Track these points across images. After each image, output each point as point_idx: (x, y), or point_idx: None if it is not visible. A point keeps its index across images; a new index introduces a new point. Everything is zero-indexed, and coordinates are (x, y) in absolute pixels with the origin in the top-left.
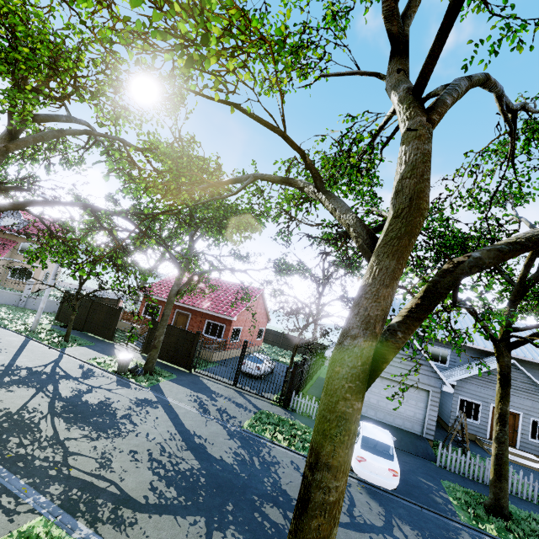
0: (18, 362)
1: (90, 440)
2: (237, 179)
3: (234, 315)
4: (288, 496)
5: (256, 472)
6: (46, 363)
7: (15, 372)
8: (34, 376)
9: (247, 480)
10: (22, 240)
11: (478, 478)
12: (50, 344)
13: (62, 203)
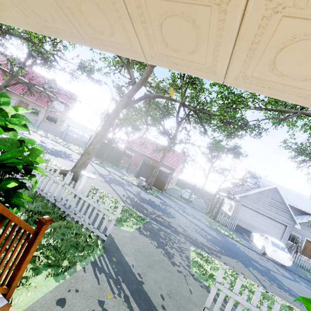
0: (99, 171)
1: (167, 217)
2: (286, 111)
3: (177, 167)
4: (254, 259)
5: (234, 247)
6: (108, 174)
7: (104, 176)
8: (113, 180)
9: (234, 249)
10: (55, 99)
11: (309, 270)
12: (97, 164)
13: (173, 99)
